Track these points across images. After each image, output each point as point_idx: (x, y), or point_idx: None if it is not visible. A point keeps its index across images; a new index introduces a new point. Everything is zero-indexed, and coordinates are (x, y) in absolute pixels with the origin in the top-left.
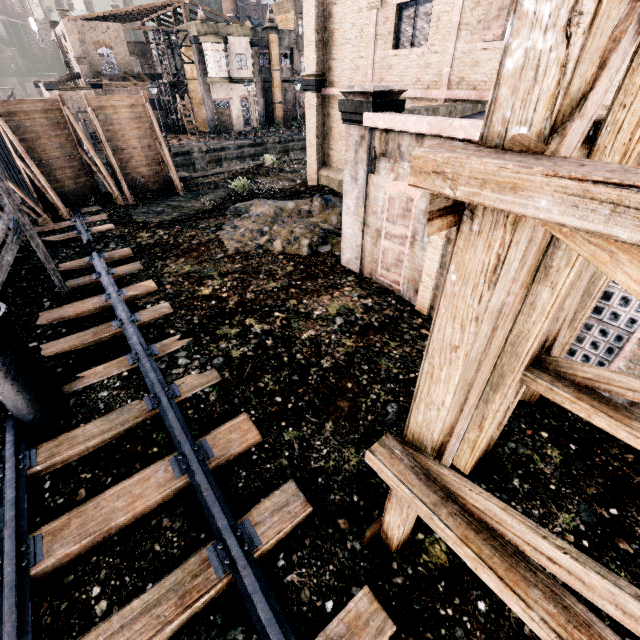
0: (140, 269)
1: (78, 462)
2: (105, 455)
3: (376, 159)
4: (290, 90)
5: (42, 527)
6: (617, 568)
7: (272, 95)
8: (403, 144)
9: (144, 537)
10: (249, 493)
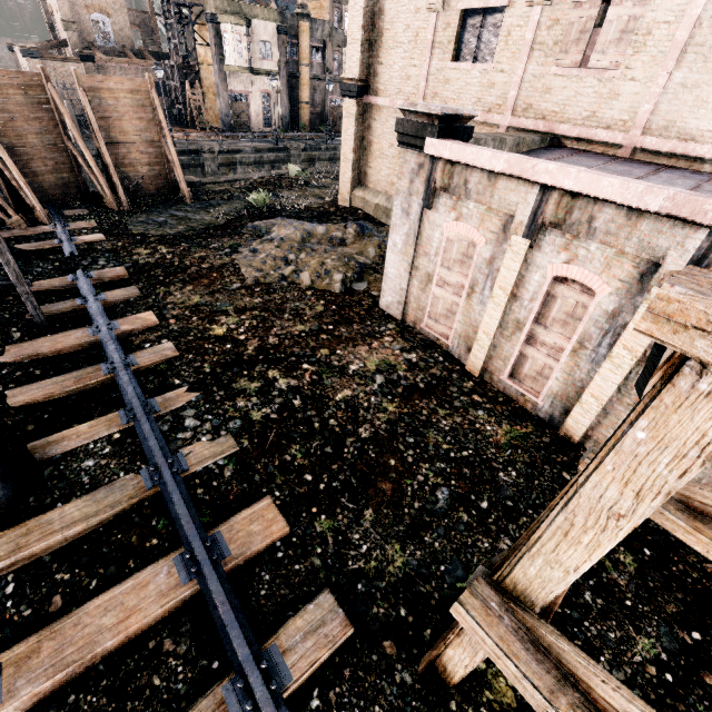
0: (137, 296)
1: (52, 556)
2: (89, 547)
3: (435, 193)
4: (319, 90)
5: (1, 654)
6: (705, 710)
7: (298, 93)
8: (471, 180)
9: (139, 666)
10: (274, 604)
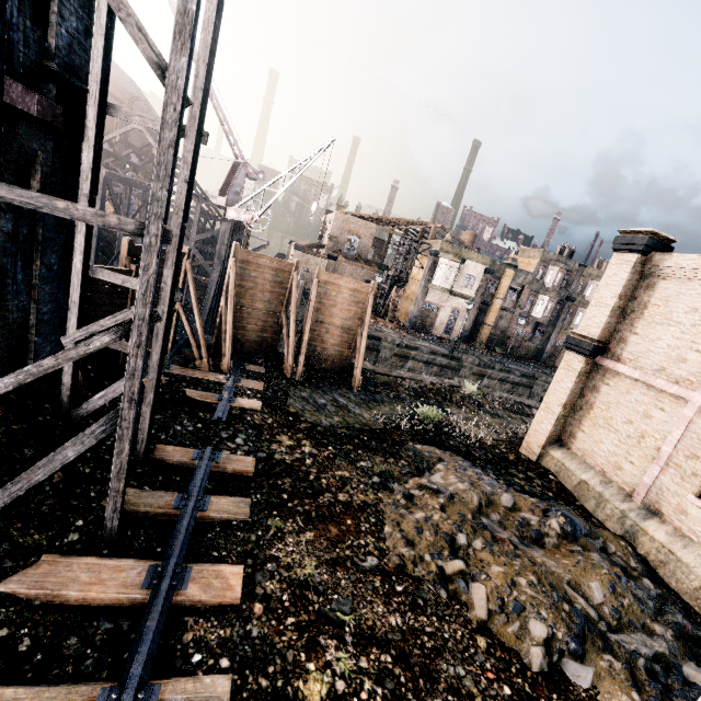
0: (243, 518)
1: None
2: None
3: None
4: (505, 318)
5: None
6: None
7: (485, 316)
8: None
9: None
10: None
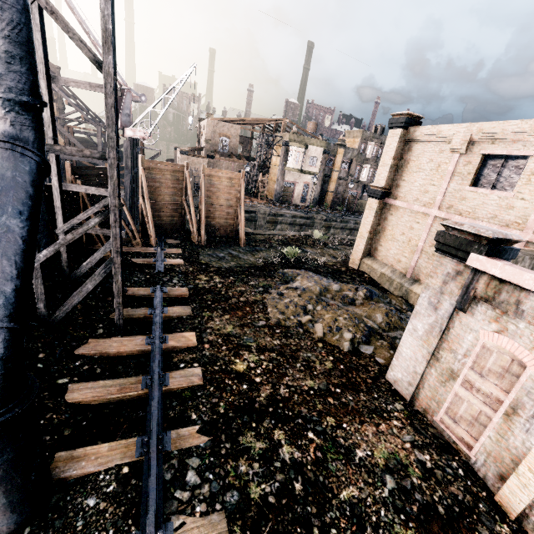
0: (189, 314)
1: None
2: None
3: (472, 299)
4: (342, 185)
5: None
6: None
7: (328, 186)
8: (526, 302)
9: None
10: None
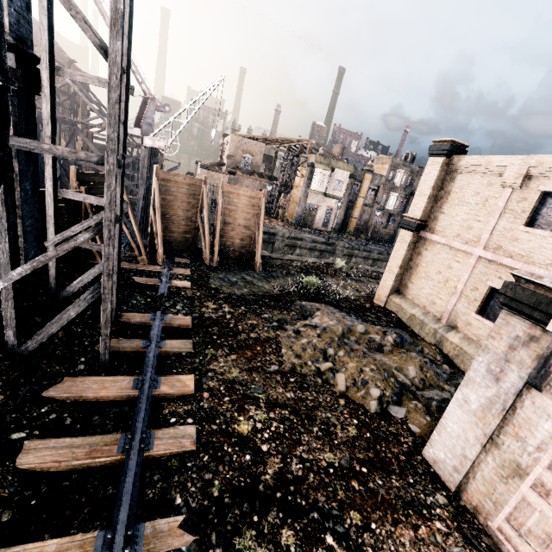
0: (189, 351)
1: None
2: None
3: None
4: (367, 212)
5: None
6: None
7: (352, 211)
8: None
9: None
10: None
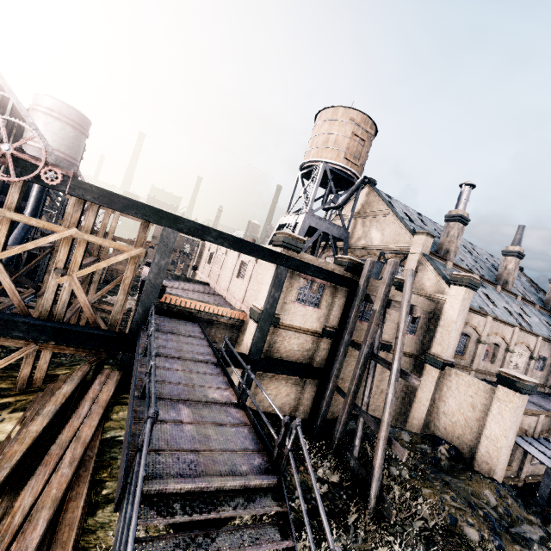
0: None
1: None
2: None
3: None
4: None
5: None
6: None
7: None
8: None
9: None
10: None
